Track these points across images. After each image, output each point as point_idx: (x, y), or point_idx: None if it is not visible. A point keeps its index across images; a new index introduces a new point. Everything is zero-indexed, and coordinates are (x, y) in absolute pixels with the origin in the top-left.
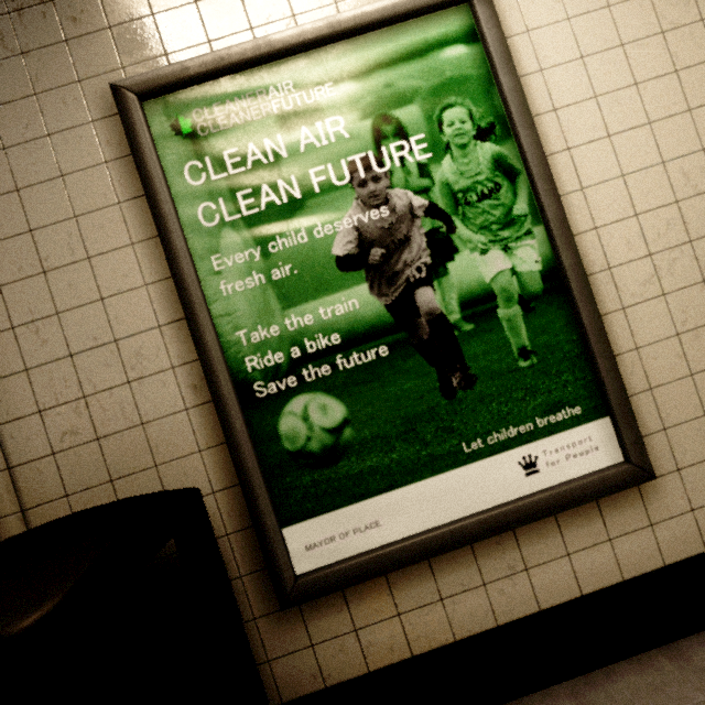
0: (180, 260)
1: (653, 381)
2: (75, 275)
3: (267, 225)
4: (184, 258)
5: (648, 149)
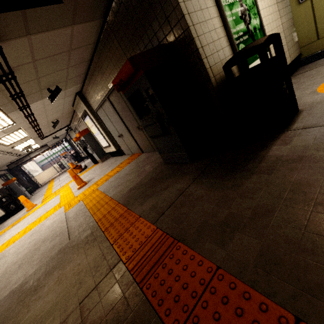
0: (223, 11)
1: (270, 47)
2: (206, 12)
3: (230, 7)
4: (224, 11)
5: (264, 5)
